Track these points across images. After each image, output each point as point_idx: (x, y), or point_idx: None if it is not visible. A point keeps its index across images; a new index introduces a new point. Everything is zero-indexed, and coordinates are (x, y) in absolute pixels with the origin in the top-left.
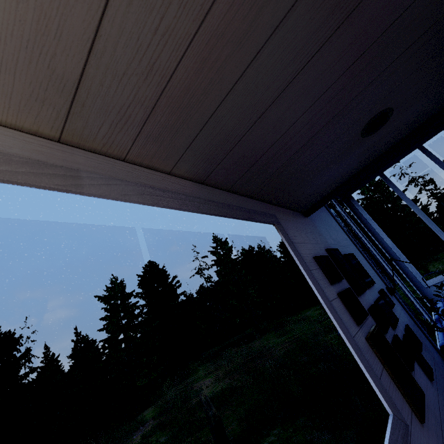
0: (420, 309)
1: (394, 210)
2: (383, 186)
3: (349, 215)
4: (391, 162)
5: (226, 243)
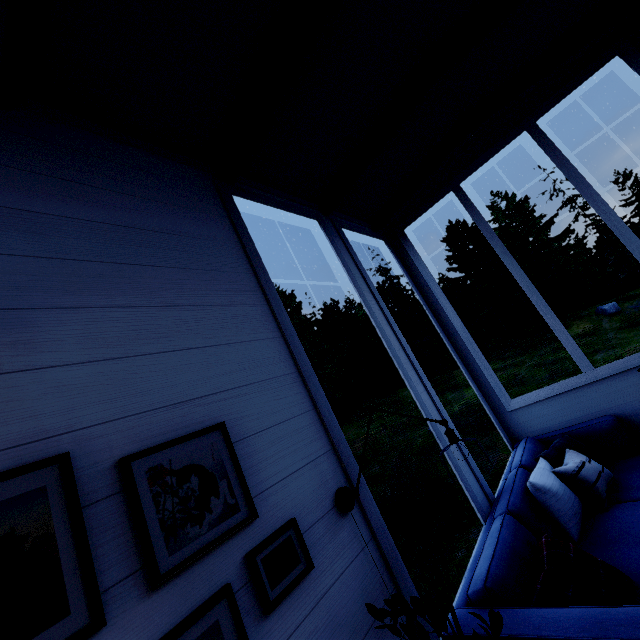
0: (463, 486)
1: (537, 246)
2: (526, 209)
3: (473, 254)
4: (476, 162)
5: (292, 298)
